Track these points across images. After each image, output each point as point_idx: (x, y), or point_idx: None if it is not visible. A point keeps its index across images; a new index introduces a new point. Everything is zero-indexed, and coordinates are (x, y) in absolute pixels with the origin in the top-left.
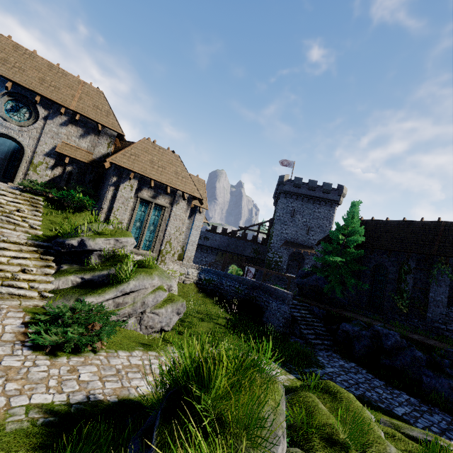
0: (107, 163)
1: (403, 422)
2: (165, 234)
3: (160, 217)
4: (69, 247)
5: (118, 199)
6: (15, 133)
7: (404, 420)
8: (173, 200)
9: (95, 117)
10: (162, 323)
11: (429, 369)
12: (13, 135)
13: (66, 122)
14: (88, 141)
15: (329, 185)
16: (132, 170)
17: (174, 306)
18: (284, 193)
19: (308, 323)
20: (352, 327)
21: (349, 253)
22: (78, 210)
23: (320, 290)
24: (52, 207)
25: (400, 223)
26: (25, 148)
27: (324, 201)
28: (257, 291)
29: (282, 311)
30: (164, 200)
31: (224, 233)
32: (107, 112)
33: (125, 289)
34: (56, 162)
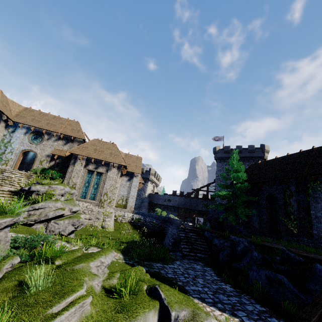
0: (67, 153)
1: (179, 291)
2: (103, 189)
3: (100, 179)
4: (24, 190)
5: (74, 171)
6: (34, 148)
7: (185, 291)
8: (108, 169)
9: (70, 134)
10: (60, 229)
11: (255, 264)
12: (33, 149)
13: (57, 139)
14: (68, 146)
15: (252, 146)
16: (80, 155)
17: (71, 220)
18: (219, 159)
19: (189, 241)
20: (218, 240)
21: (238, 187)
22: (53, 179)
23: (221, 221)
24: (39, 178)
25: (283, 158)
26: (38, 154)
27: (252, 159)
28: (166, 223)
29: (172, 233)
30: (102, 169)
31: (181, 195)
32: (78, 130)
33: (35, 206)
34: (52, 159)
